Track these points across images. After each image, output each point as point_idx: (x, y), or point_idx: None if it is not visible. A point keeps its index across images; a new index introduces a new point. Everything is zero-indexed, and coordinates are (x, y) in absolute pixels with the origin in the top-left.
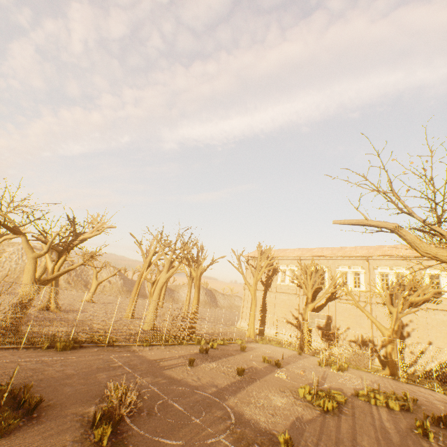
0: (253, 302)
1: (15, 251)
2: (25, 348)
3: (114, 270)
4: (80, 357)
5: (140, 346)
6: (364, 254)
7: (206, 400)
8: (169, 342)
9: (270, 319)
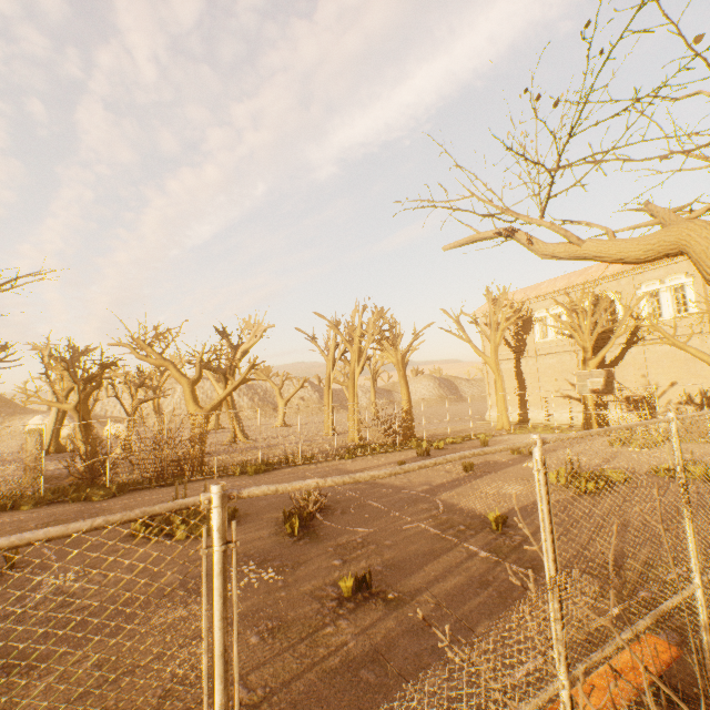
0: (498, 379)
1: None
2: (220, 478)
3: (299, 382)
4: (274, 477)
5: (340, 460)
6: None
7: (412, 497)
8: (377, 451)
9: (535, 398)
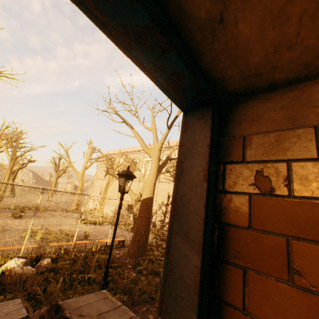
0: (81, 185)
1: None
2: None
3: None
4: None
5: None
6: None
7: None
8: None
9: None
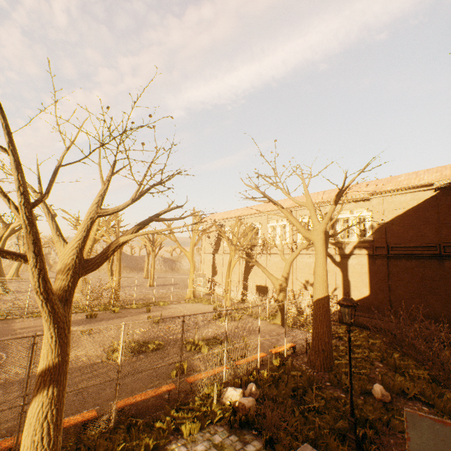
0: (192, 266)
1: (13, 244)
2: None
3: None
4: None
5: (30, 317)
6: (287, 206)
7: None
8: None
9: (219, 279)
